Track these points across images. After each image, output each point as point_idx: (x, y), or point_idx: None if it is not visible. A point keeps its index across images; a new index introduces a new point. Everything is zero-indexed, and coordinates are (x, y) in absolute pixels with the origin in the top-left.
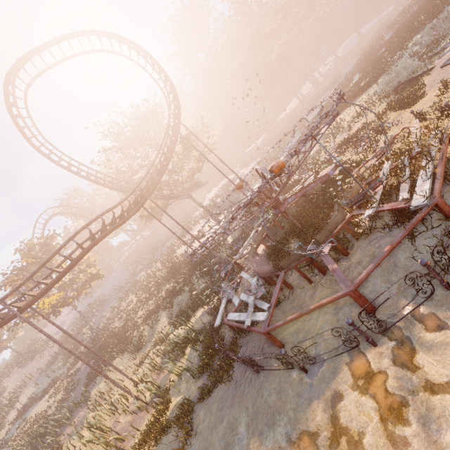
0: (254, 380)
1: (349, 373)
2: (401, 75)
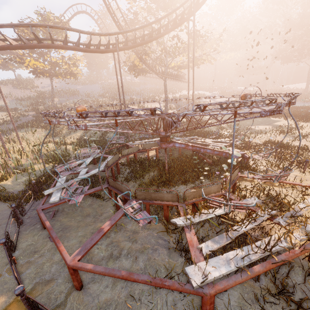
0: (14, 225)
1: (4, 306)
2: None
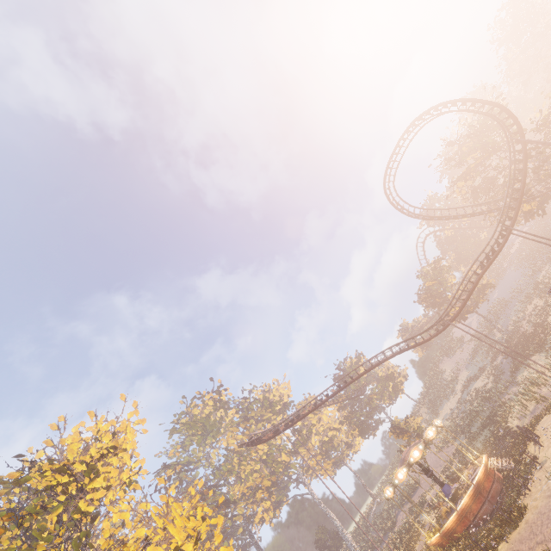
0: None
1: None
2: None
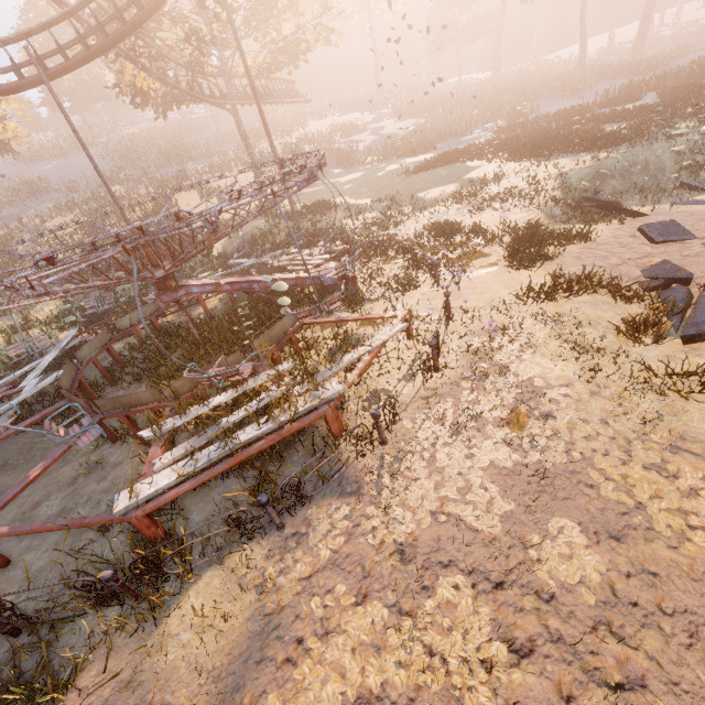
0: None
1: None
2: (630, 177)
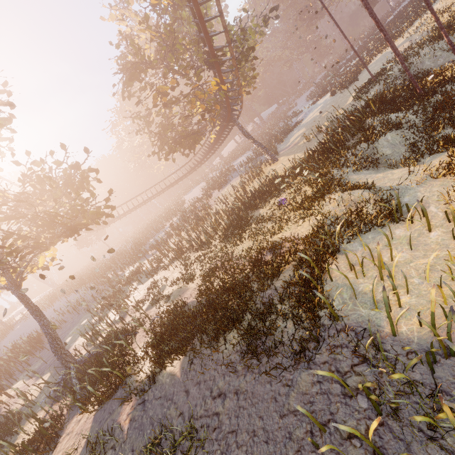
0: None
1: None
2: None
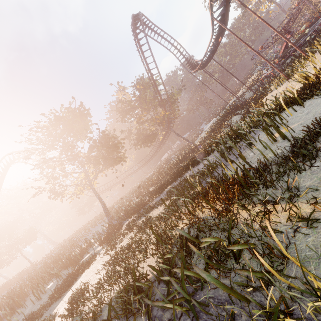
0: None
1: None
2: None
